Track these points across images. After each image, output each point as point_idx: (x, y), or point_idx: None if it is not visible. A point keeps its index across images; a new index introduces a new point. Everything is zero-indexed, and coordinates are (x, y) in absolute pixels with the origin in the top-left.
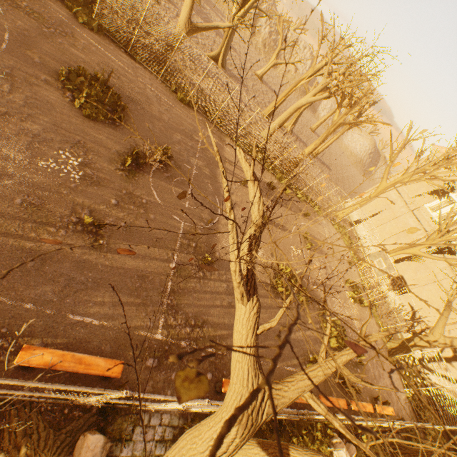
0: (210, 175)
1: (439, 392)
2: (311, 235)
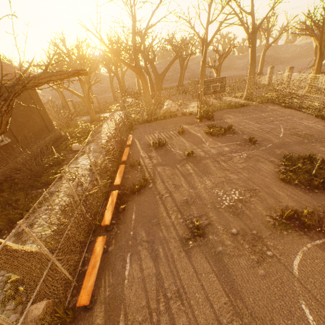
0: None
1: None
2: None
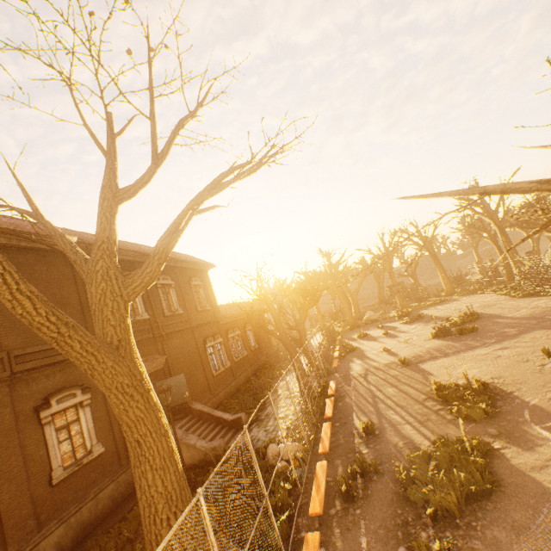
0: (511, 334)
1: None
2: None
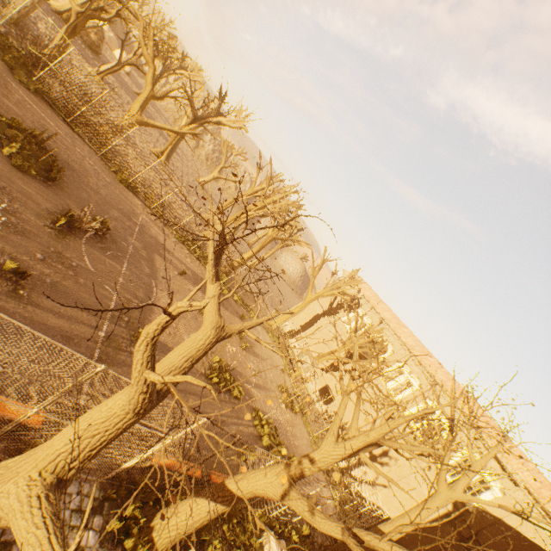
0: (147, 257)
1: (359, 489)
2: (247, 338)
